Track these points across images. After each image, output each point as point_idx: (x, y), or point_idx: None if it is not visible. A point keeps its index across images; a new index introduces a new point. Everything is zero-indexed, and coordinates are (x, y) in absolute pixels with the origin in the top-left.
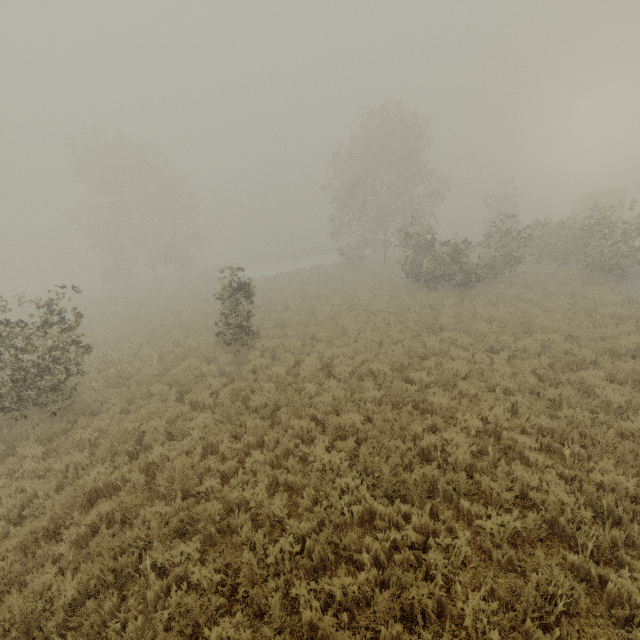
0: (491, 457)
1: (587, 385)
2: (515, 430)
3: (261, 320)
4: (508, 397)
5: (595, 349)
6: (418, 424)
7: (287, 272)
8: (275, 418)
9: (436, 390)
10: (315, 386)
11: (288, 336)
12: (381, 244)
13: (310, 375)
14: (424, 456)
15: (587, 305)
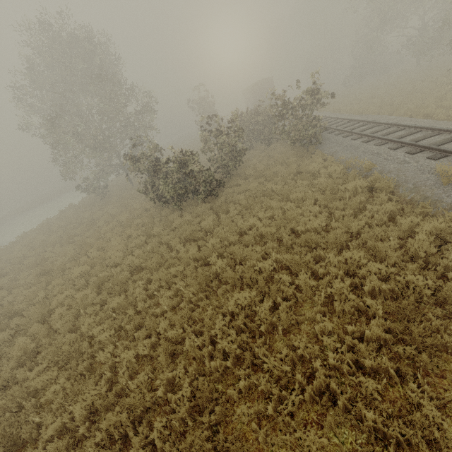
0: None
1: None
2: None
3: None
4: None
5: (416, 265)
6: None
7: (30, 230)
8: None
9: None
10: None
11: None
12: (120, 168)
13: None
14: None
15: (327, 184)
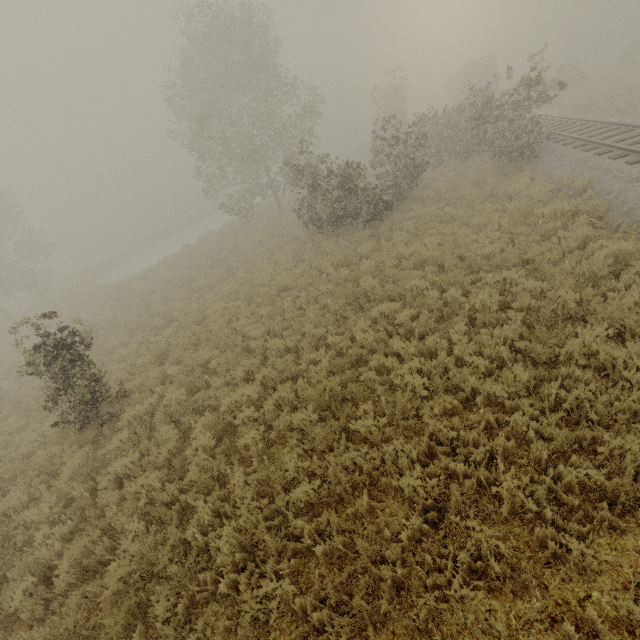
0: (539, 606)
1: (602, 360)
2: (548, 508)
3: (134, 356)
4: (500, 416)
5: (573, 282)
6: (391, 549)
7: (171, 256)
8: (149, 614)
9: (396, 443)
10: (207, 508)
11: (171, 378)
12: (268, 188)
13: (199, 474)
14: (423, 636)
15: (520, 208)
